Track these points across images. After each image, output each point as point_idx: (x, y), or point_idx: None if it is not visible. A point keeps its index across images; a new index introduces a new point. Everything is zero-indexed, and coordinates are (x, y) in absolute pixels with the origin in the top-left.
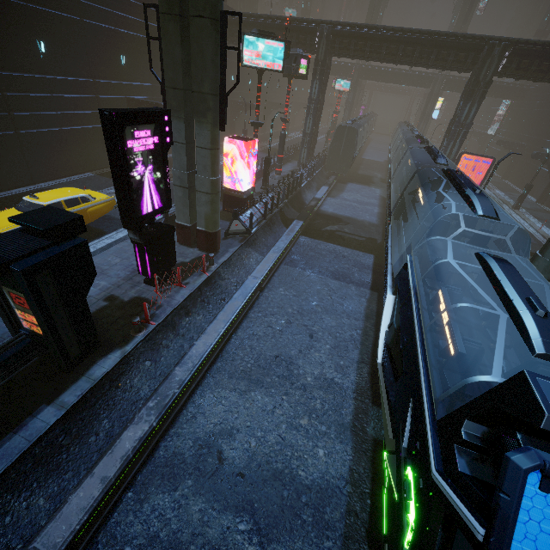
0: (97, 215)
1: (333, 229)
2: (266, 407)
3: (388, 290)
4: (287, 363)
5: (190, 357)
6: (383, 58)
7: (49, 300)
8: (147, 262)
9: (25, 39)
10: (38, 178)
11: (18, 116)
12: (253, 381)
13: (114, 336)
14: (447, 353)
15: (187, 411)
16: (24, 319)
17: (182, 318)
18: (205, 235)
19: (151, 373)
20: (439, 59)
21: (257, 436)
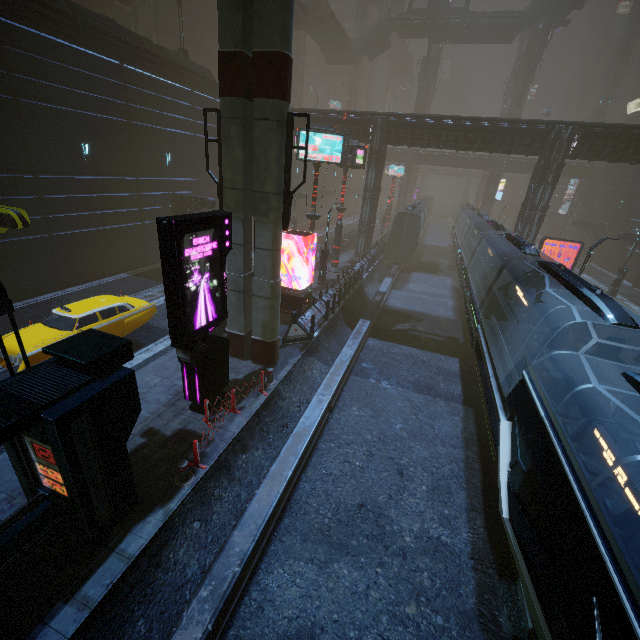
0: (135, 325)
1: (405, 327)
2: (357, 588)
3: (501, 414)
4: (376, 516)
5: (252, 514)
6: (443, 145)
7: (82, 452)
8: (196, 385)
9: (70, 143)
10: (67, 282)
11: (53, 218)
12: (334, 545)
13: (154, 488)
14: (625, 522)
15: (250, 598)
16: (45, 475)
17: (238, 455)
18: (262, 346)
19: (201, 539)
20: (503, 144)
21: (349, 637)
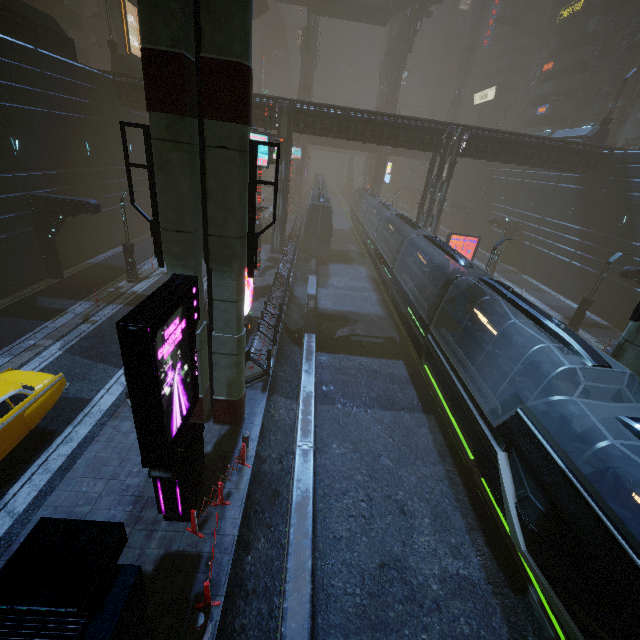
0: (40, 413)
1: (346, 333)
2: None
3: (495, 446)
4: (400, 573)
5: (292, 639)
6: (352, 138)
7: None
8: (177, 497)
9: None
10: None
11: None
12: (376, 627)
13: None
14: None
15: None
16: None
17: (244, 561)
18: (228, 405)
19: None
20: (407, 141)
21: None
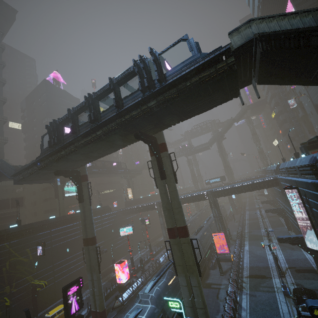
0: None
1: None
2: None
3: None
4: None
5: None
6: None
7: None
8: None
9: (64, 250)
10: (57, 298)
11: (56, 276)
12: None
13: None
14: None
15: None
16: None
17: None
18: (99, 313)
19: None
20: (194, 200)
21: None
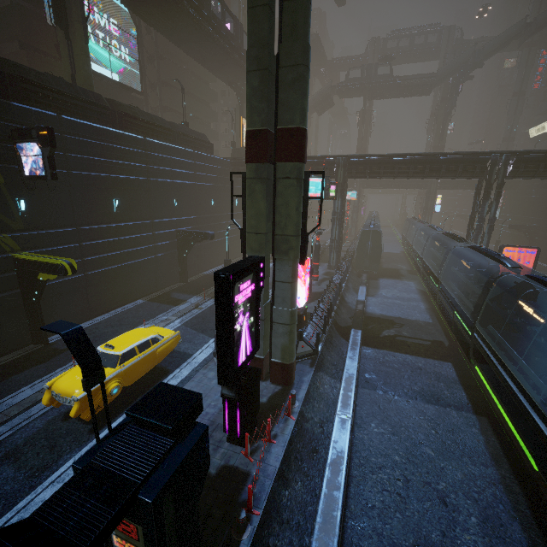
0: (164, 354)
1: (391, 333)
2: None
3: None
4: None
5: None
6: (396, 176)
7: (167, 527)
8: (237, 419)
9: (104, 200)
10: (95, 312)
11: (89, 260)
12: None
13: (214, 543)
14: None
15: None
16: None
17: (282, 492)
18: (281, 367)
19: None
20: (449, 172)
21: None
